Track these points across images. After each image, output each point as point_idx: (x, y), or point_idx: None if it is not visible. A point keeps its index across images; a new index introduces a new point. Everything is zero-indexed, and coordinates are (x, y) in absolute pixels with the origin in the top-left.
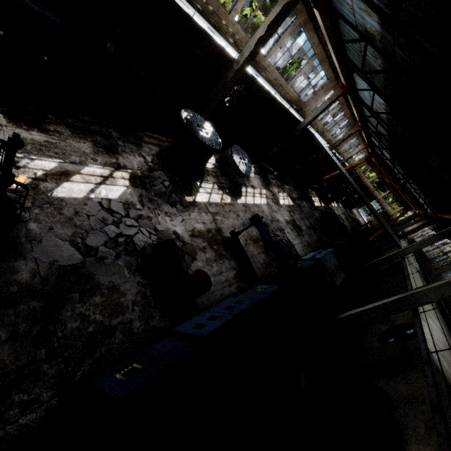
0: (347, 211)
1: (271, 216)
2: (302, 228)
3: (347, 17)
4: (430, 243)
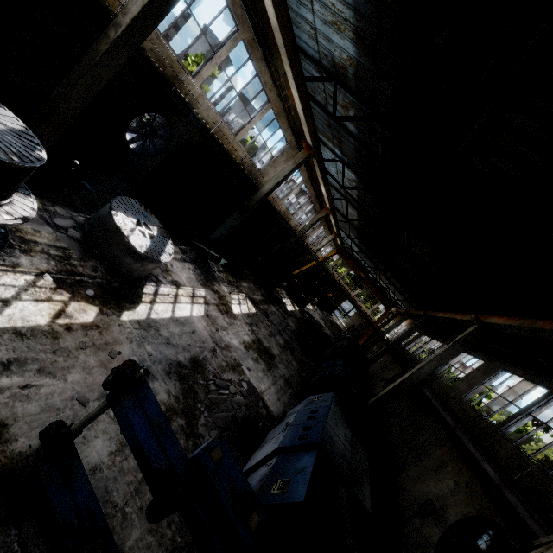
0: (324, 313)
1: (214, 340)
2: (274, 352)
3: (306, 50)
4: (450, 356)
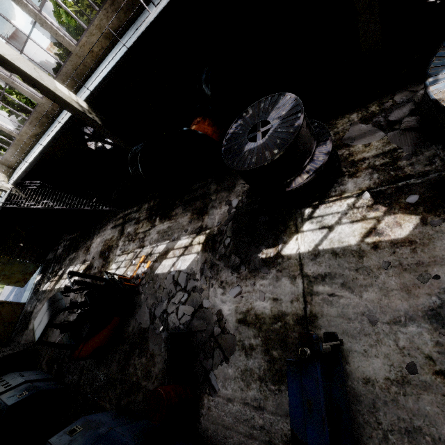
0: None
1: None
2: None
3: None
4: None
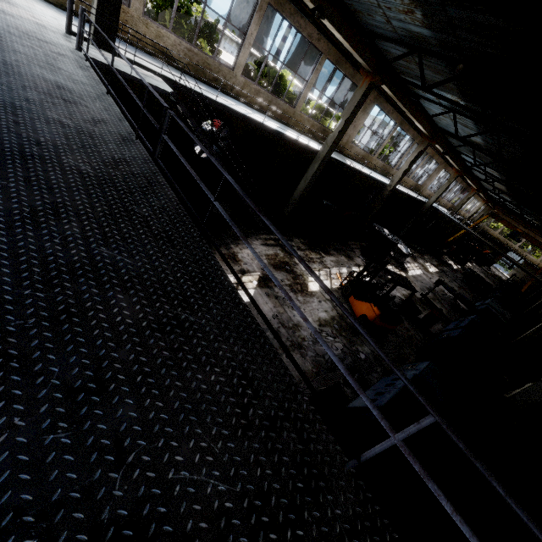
0: (483, 268)
1: (431, 282)
2: (455, 289)
3: (451, 132)
4: None
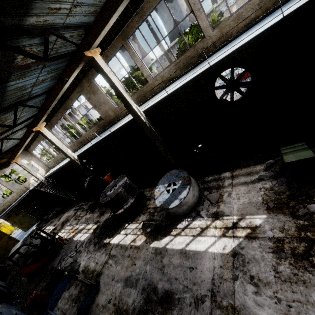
0: None
1: (213, 288)
2: None
3: None
4: None
